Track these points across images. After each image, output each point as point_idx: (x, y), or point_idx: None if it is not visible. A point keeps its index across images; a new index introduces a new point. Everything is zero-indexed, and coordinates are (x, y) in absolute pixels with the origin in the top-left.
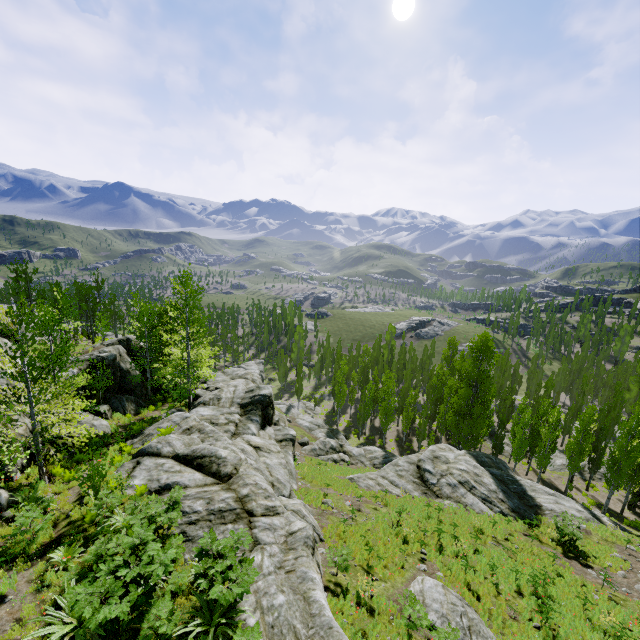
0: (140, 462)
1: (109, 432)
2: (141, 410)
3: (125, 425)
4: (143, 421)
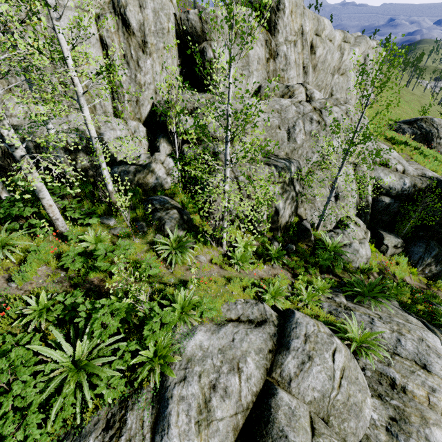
0: (261, 324)
1: (355, 264)
2: (439, 279)
3: (388, 274)
4: (412, 291)
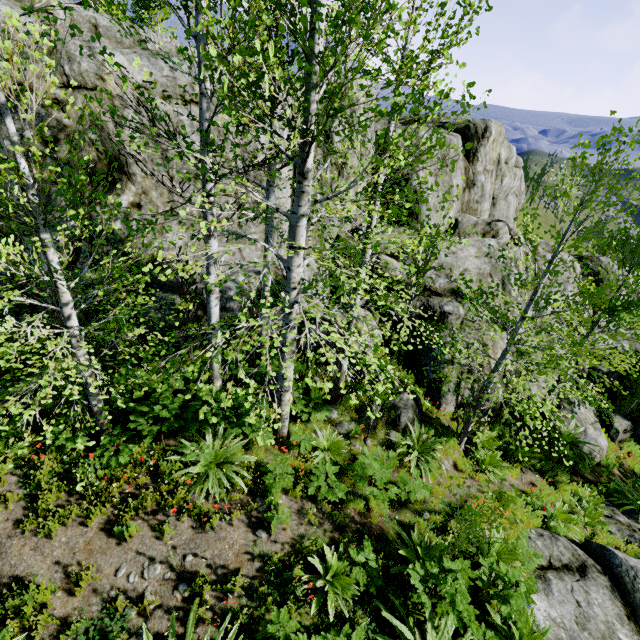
0: (585, 572)
1: (595, 458)
2: None
3: (629, 471)
4: None
